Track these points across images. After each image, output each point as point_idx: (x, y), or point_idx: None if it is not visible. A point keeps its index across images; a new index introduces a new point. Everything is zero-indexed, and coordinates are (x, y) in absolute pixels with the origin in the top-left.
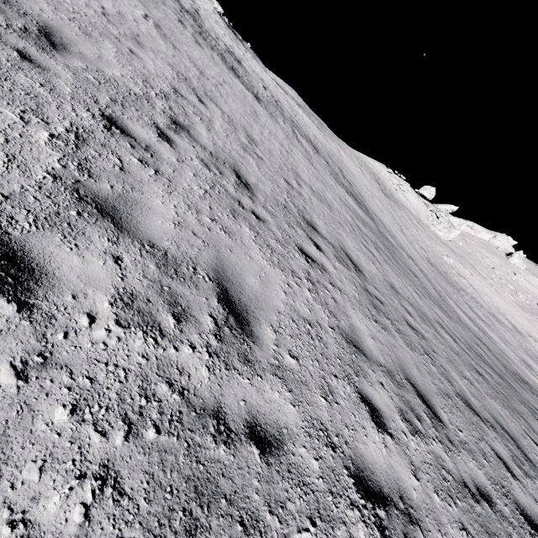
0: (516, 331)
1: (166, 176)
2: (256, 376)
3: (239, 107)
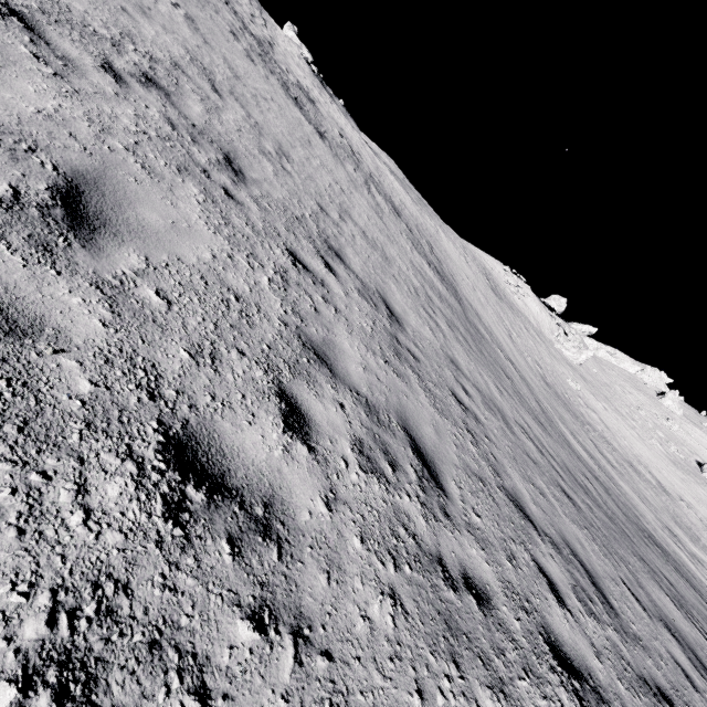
0: (662, 490)
1: (75, 87)
2: (49, 267)
3: (284, 126)
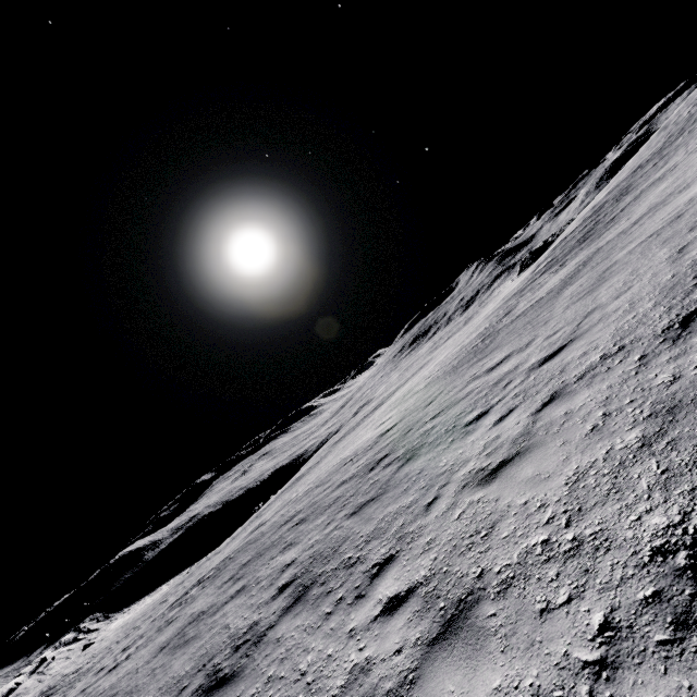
0: None
1: None
2: None
3: None
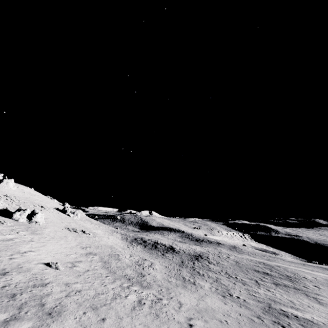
0: (96, 255)
1: None
2: None
3: None
